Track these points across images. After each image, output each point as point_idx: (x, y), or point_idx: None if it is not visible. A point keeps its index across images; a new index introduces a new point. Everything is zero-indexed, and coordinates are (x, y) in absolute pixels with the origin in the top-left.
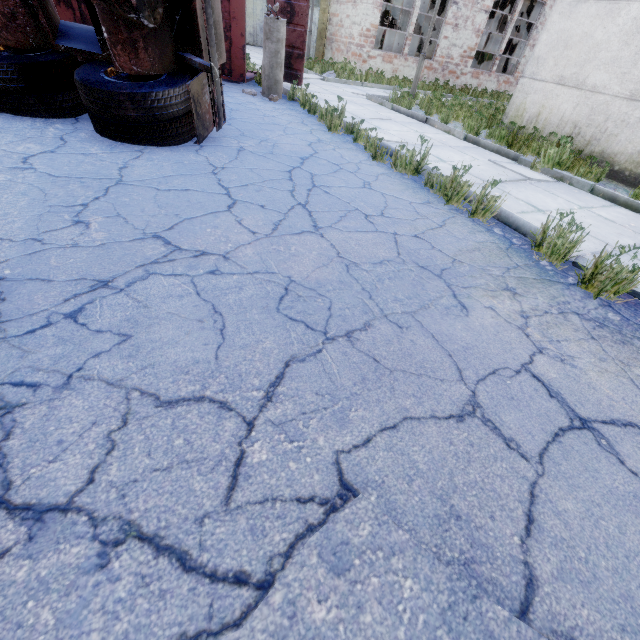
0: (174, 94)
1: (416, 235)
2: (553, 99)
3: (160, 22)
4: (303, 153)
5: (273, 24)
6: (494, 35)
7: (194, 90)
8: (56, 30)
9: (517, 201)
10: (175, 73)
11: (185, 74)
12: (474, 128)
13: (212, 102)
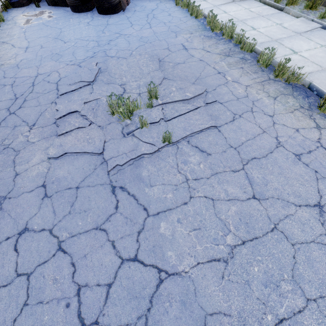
0: None
1: (175, 25)
2: None
3: None
4: (153, 8)
5: None
6: None
7: None
8: None
9: (220, 11)
10: None
11: None
12: None
13: None
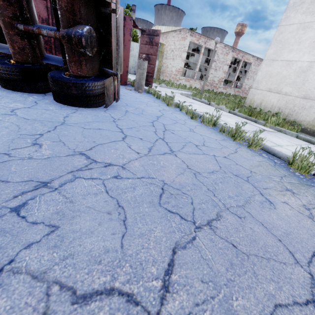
0: (97, 84)
1: (225, 156)
2: (267, 97)
3: (94, 54)
4: (157, 114)
5: (142, 62)
6: (230, 74)
7: (107, 83)
8: (43, 56)
9: (266, 140)
10: (98, 76)
11: (103, 77)
12: (232, 108)
13: (114, 90)
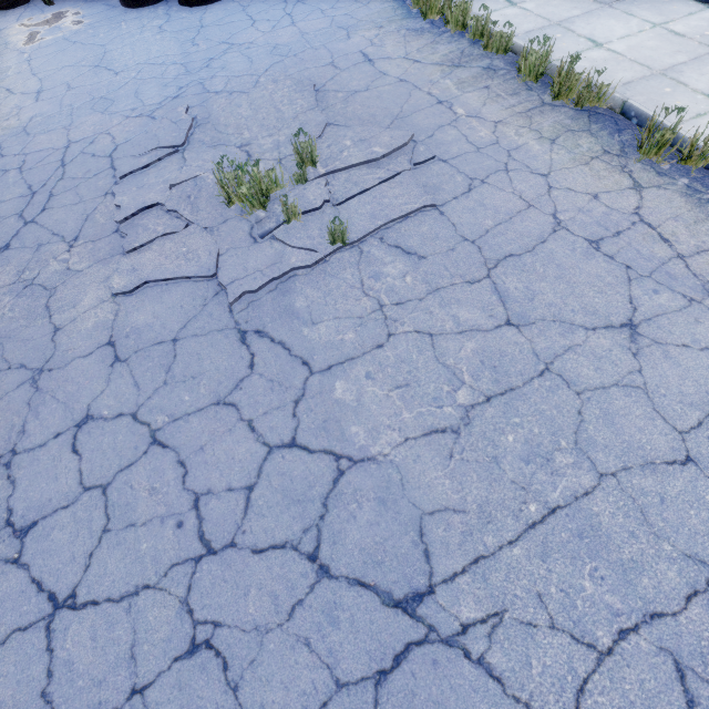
0: None
1: (346, 14)
2: None
3: None
4: None
5: None
6: None
7: None
8: None
9: None
10: None
11: None
12: None
13: None
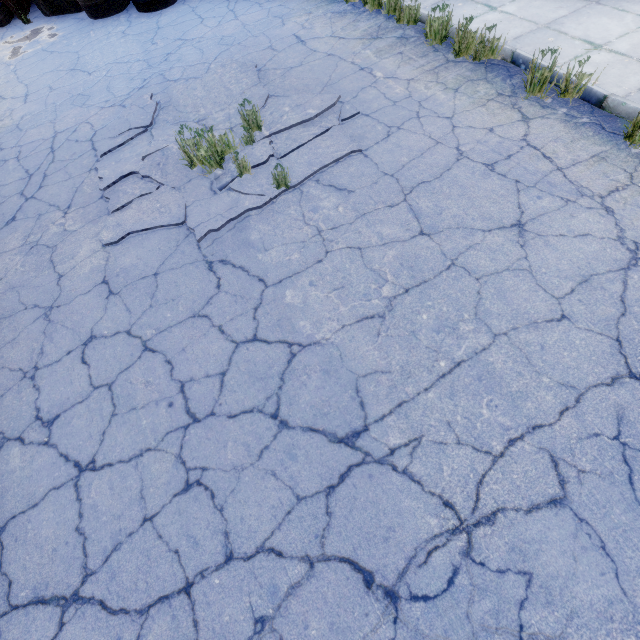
0: None
1: (280, 5)
2: None
3: None
4: None
5: None
6: None
7: None
8: None
9: None
10: None
11: None
12: None
13: None
